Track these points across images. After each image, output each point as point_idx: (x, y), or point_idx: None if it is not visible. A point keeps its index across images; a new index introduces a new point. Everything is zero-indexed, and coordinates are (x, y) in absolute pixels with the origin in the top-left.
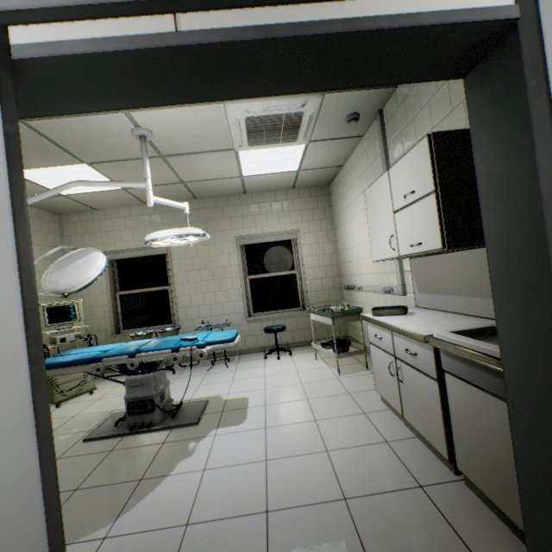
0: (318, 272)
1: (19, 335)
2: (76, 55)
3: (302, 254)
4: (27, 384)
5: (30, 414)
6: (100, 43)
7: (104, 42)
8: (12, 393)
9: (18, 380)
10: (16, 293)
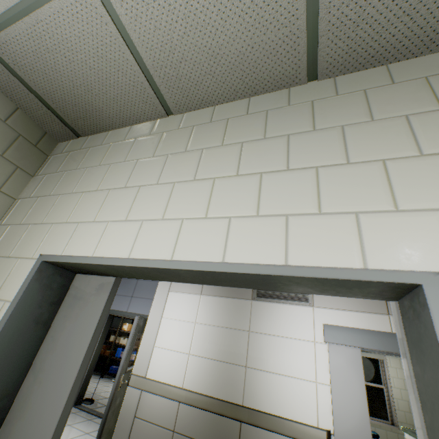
0: (404, 394)
1: (367, 417)
2: (373, 352)
3: (388, 374)
4: (370, 429)
5: (371, 438)
6: (379, 351)
7: (380, 351)
8: (366, 430)
9: (368, 428)
10: (366, 406)
